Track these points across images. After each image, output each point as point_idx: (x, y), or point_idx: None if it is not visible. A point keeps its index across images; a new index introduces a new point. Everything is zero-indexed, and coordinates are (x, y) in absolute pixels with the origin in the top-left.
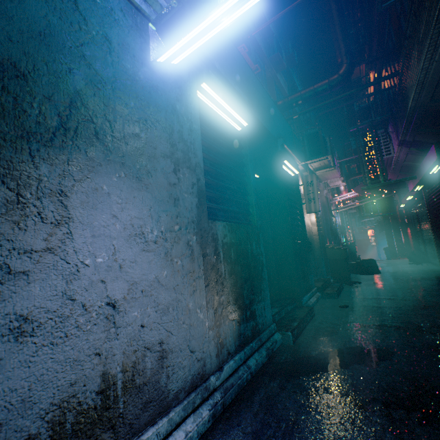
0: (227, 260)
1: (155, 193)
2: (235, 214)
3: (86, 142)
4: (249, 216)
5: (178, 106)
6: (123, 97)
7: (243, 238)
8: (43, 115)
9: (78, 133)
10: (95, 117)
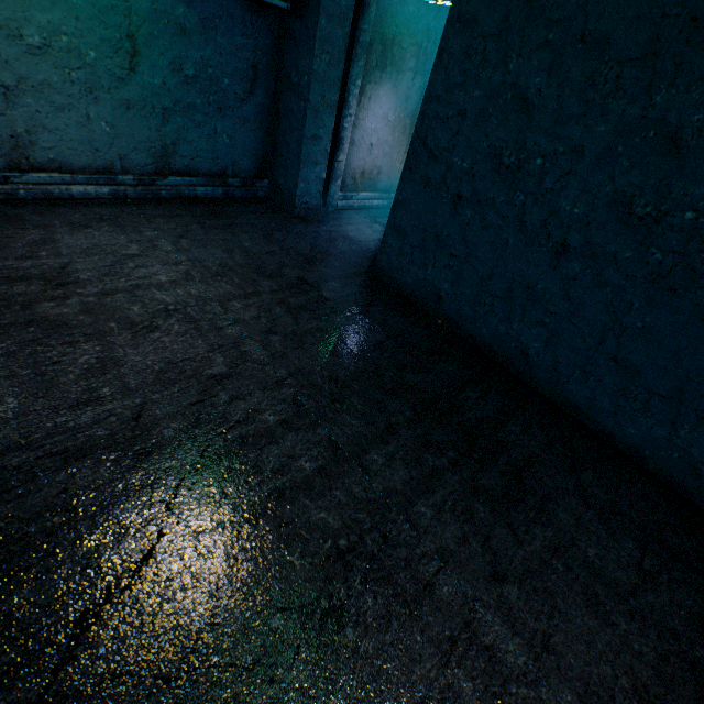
0: None
1: (399, 95)
2: None
3: (381, 71)
4: None
5: (432, 24)
6: (402, 36)
7: None
8: (372, 62)
9: (380, 67)
10: (388, 55)
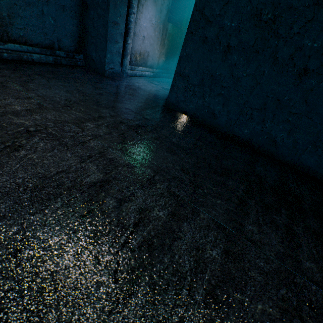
0: (168, 40)
1: (157, 8)
2: (177, 22)
3: None
4: (182, 25)
5: None
6: None
7: (176, 34)
8: None
9: None
10: None
